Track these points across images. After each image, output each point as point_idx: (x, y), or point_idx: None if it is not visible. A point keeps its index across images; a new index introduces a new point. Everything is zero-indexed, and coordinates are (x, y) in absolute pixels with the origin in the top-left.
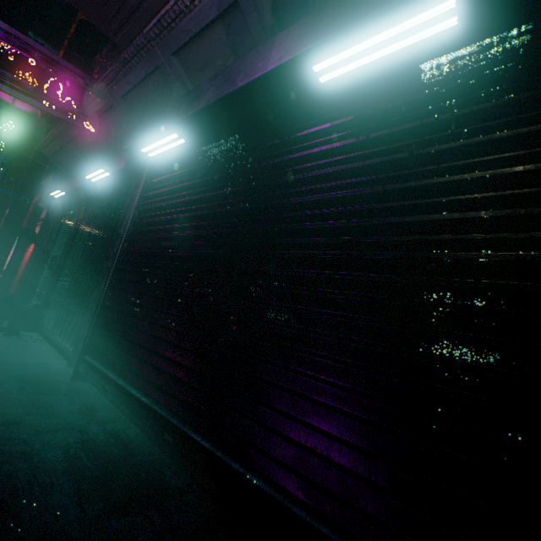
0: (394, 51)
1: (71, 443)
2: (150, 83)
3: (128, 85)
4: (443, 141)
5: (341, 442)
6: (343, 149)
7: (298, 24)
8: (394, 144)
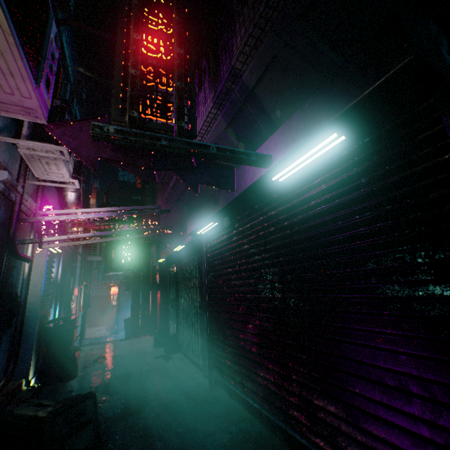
0: (316, 158)
1: (225, 442)
2: (187, 190)
3: (177, 195)
4: (373, 209)
5: (390, 445)
6: (313, 216)
7: None
8: (343, 210)
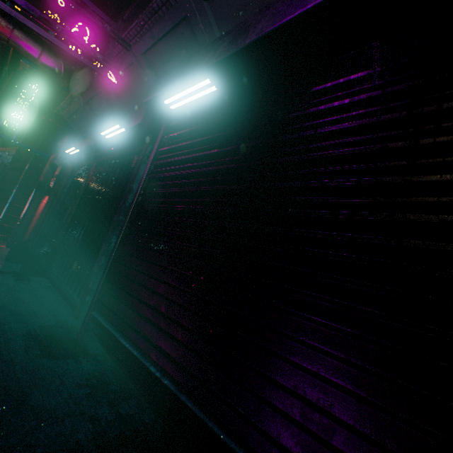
0: None
1: (81, 442)
2: (174, 36)
3: (151, 40)
4: None
5: None
6: None
7: None
8: None
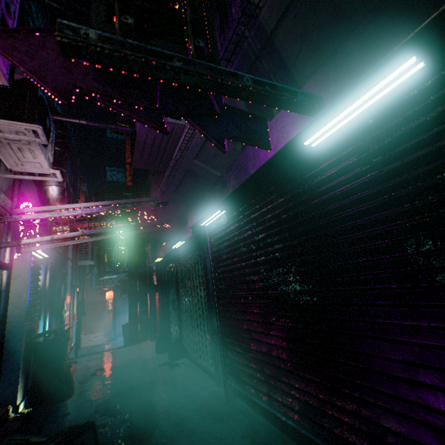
0: (370, 105)
1: None
2: (185, 179)
3: (174, 186)
4: None
5: None
6: (361, 186)
7: (276, 118)
8: (413, 171)
